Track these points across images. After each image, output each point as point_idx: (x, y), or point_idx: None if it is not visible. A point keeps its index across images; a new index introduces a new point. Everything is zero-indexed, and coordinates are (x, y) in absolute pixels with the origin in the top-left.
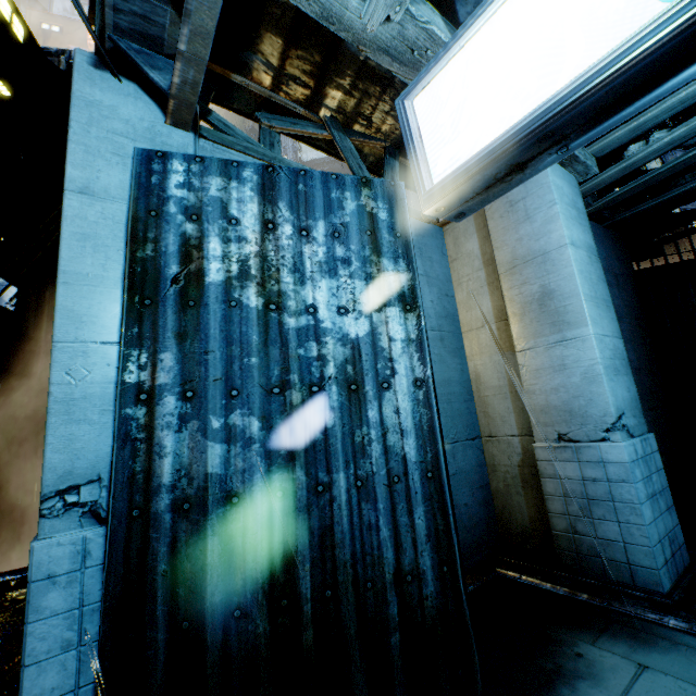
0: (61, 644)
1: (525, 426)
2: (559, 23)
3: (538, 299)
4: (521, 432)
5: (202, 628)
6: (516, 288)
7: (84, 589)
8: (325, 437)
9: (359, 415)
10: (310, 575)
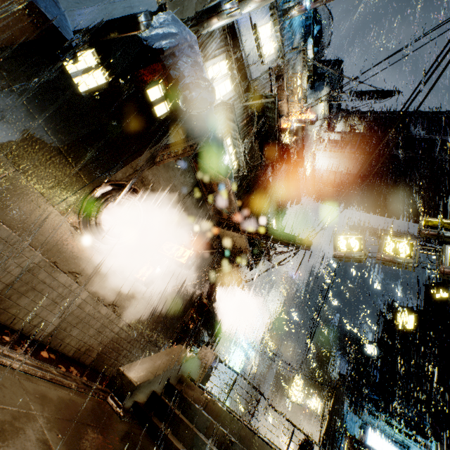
0: None
1: None
2: (383, 447)
3: None
4: None
5: None
6: None
7: None
8: None
9: None
10: None
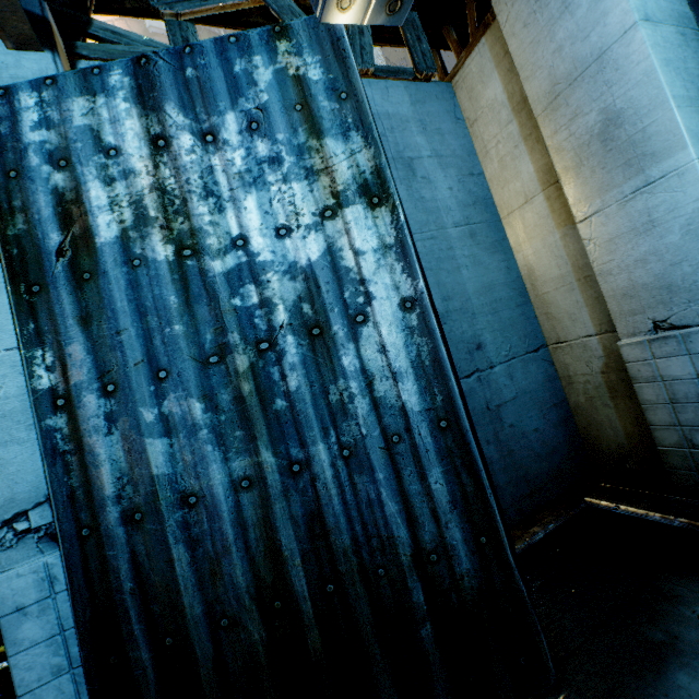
0: (51, 670)
1: (604, 321)
2: None
3: (599, 134)
4: (599, 329)
5: (188, 642)
6: (563, 130)
7: (61, 615)
8: (290, 404)
9: (330, 367)
10: (303, 571)
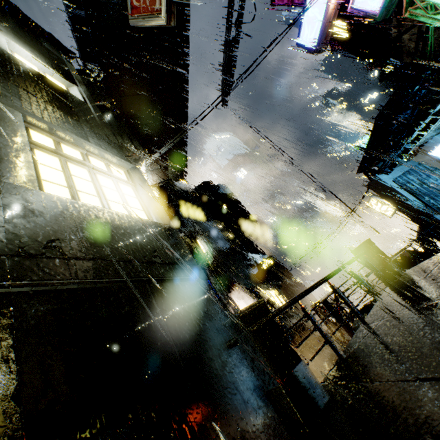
0: None
1: None
2: None
3: None
4: None
5: None
6: None
7: None
8: None
9: None
10: None
